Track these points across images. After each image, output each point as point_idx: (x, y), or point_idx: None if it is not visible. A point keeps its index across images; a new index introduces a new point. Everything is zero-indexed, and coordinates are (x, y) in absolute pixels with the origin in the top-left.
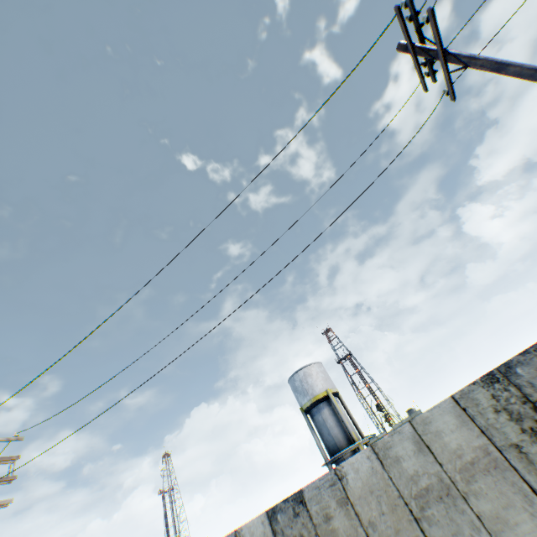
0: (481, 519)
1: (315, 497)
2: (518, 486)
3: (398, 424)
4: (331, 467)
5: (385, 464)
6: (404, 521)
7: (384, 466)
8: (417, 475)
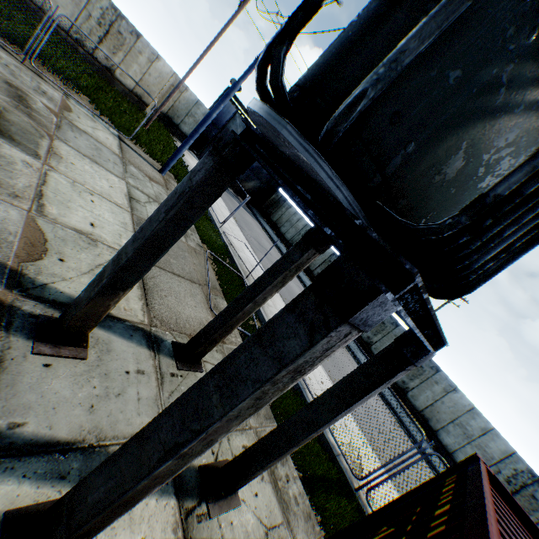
0: None
1: None
2: (75, 15)
3: None
4: None
5: None
6: None
7: None
8: None
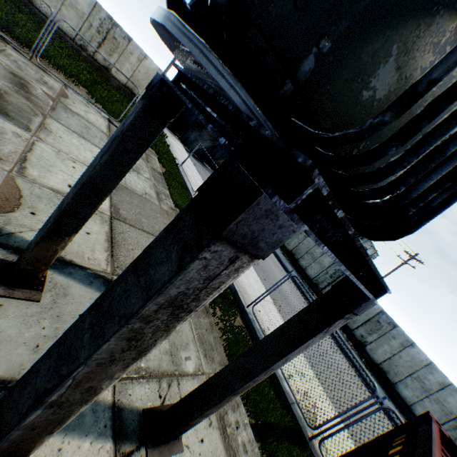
0: (60, 11)
1: None
2: (80, 26)
3: None
4: None
5: None
6: None
7: None
8: None
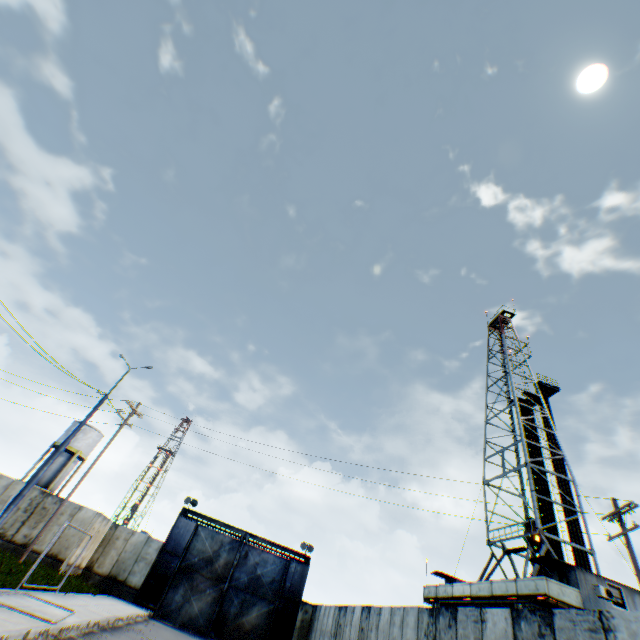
0: None
1: None
2: None
3: None
4: None
5: None
6: None
7: None
8: None
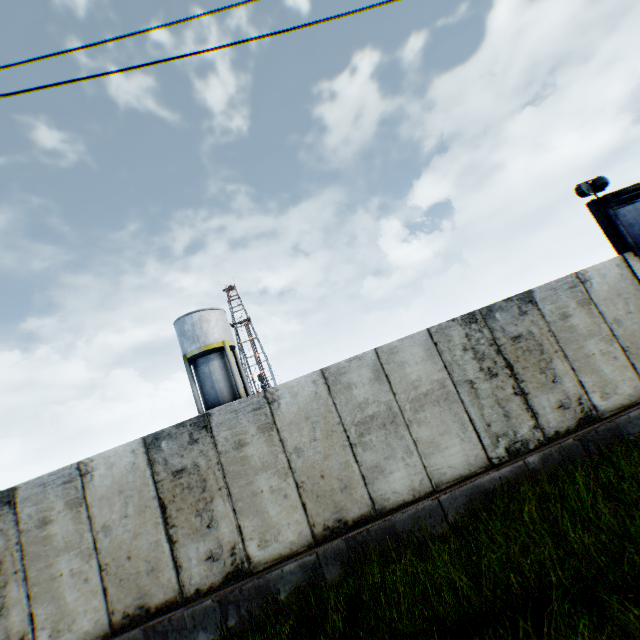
0: (417, 445)
1: (227, 422)
2: (460, 417)
3: None
4: None
5: (333, 391)
6: (338, 448)
7: (331, 393)
8: (366, 403)
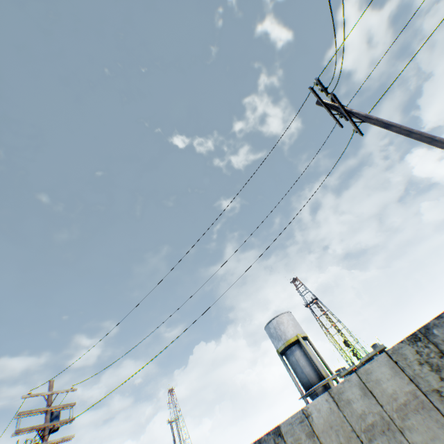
0: None
1: (289, 430)
2: (441, 422)
3: (364, 357)
4: (306, 400)
5: (339, 405)
6: None
7: (339, 407)
8: (364, 413)
